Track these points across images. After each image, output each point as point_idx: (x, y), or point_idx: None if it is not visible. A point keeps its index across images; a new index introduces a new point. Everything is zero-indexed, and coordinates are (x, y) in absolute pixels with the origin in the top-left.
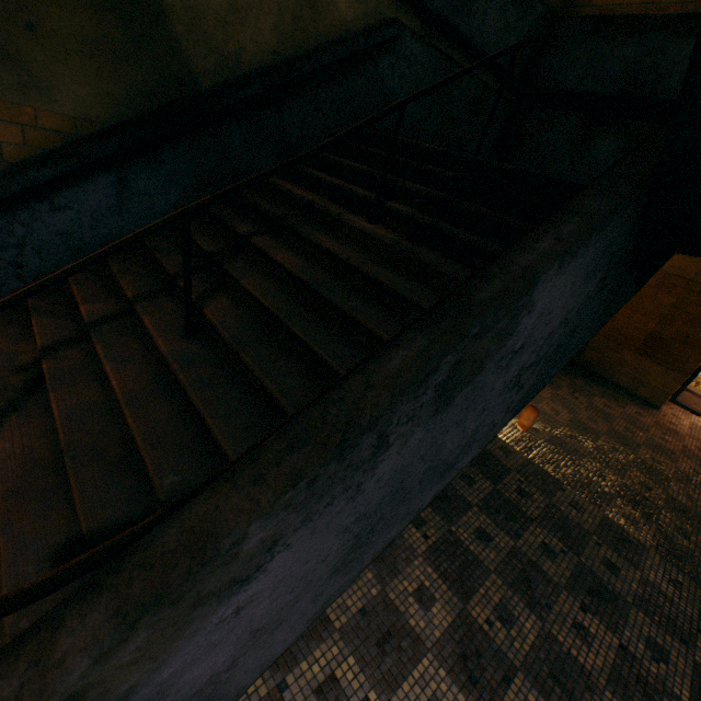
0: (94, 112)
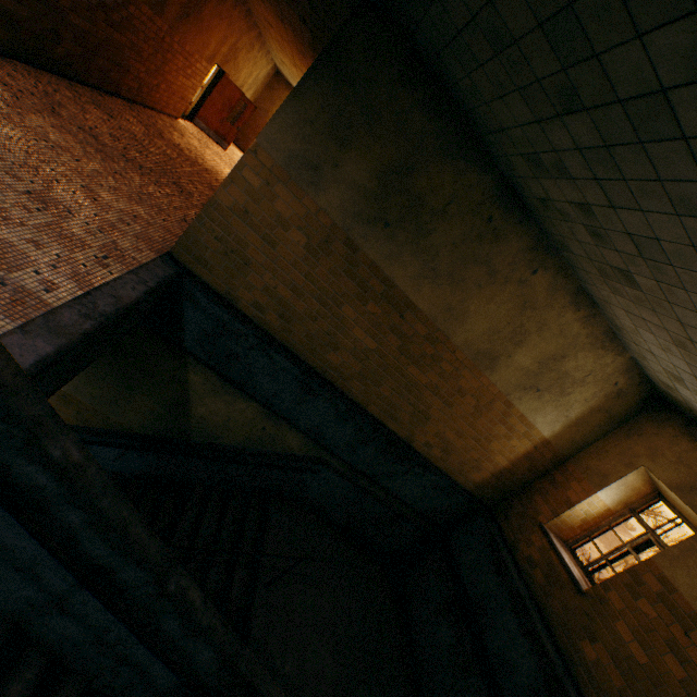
0: (135, 427)
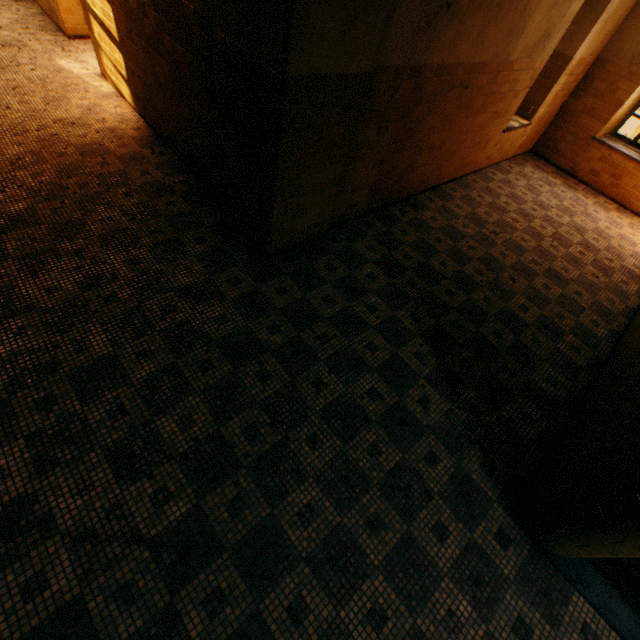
0: None
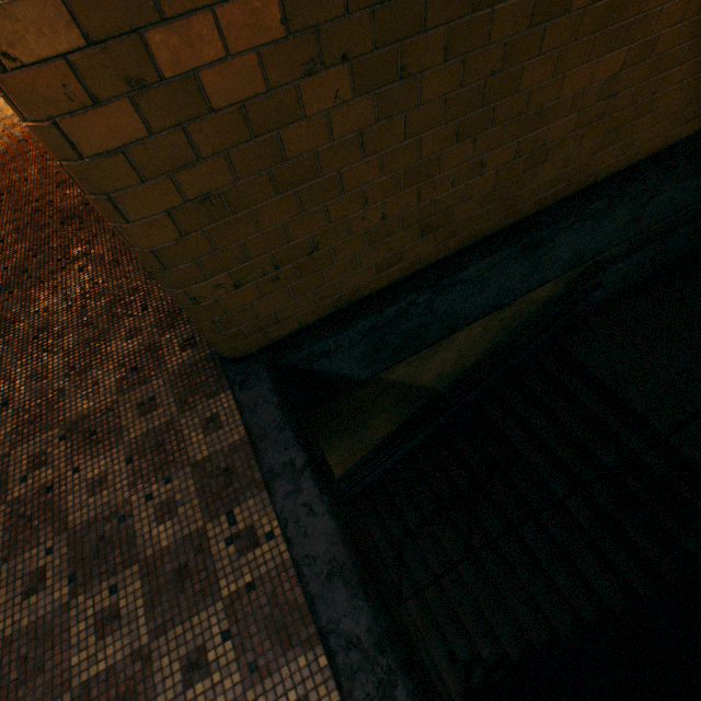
0: (389, 429)
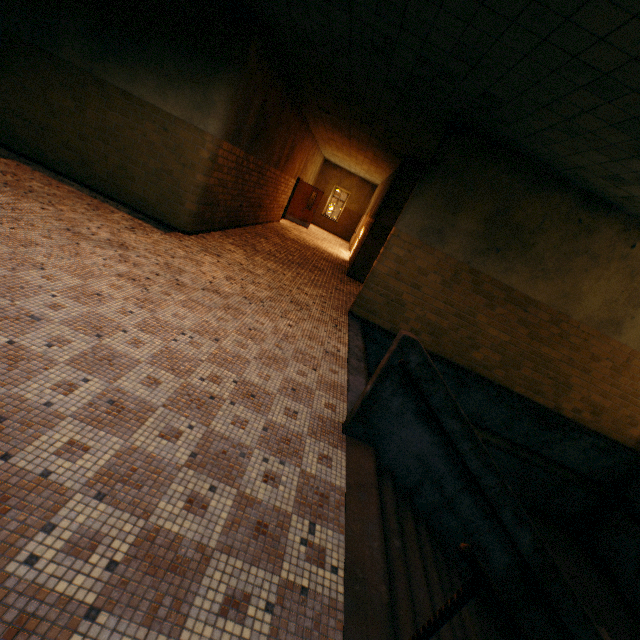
0: None
